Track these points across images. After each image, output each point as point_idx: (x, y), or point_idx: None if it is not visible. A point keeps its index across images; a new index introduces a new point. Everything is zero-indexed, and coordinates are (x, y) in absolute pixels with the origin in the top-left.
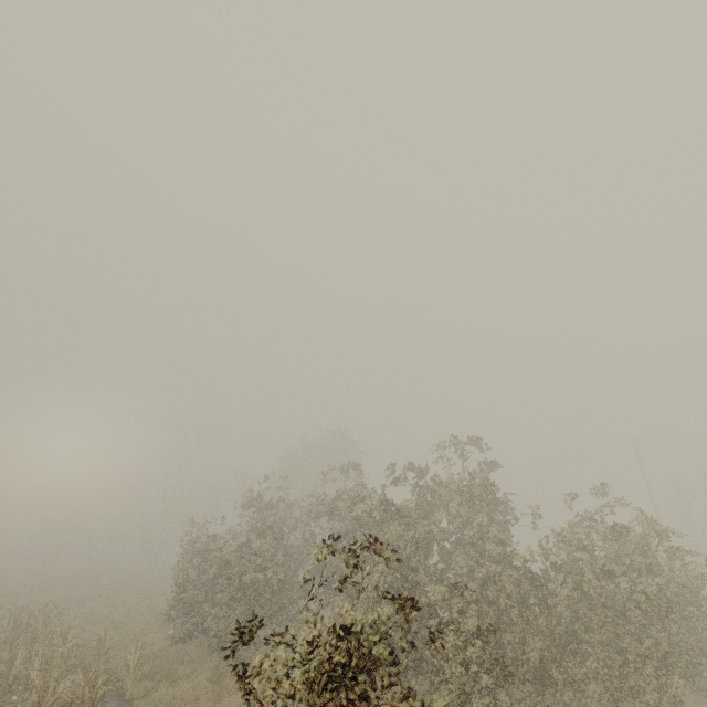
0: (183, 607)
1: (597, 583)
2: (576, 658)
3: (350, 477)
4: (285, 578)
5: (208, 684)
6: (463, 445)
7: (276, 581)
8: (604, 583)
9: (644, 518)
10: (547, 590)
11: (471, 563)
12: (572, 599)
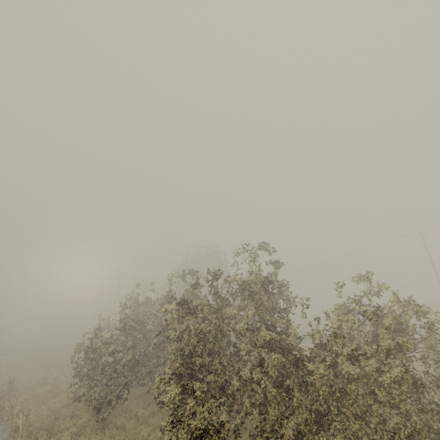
0: (79, 377)
1: (347, 365)
2: (331, 430)
3: (185, 281)
4: (135, 357)
5: (68, 439)
6: (254, 250)
7: (125, 361)
8: (354, 365)
9: (397, 302)
10: (306, 370)
11: (248, 347)
12: (330, 376)
